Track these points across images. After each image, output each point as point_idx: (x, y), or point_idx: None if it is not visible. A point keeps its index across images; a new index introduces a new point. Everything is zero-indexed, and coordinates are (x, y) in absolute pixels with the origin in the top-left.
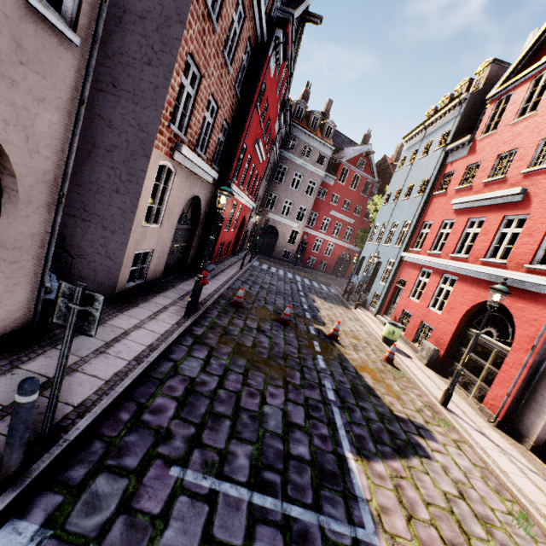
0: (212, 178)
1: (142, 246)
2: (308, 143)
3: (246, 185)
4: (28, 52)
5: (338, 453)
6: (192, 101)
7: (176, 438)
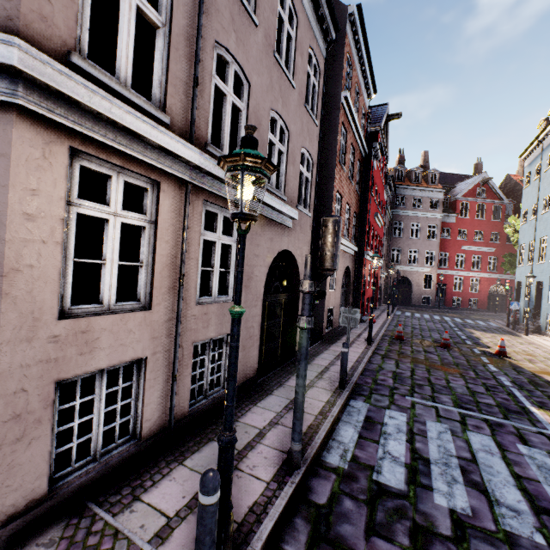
0: (353, 252)
1: (329, 304)
2: (416, 196)
3: (373, 248)
4: (302, 228)
5: (519, 405)
6: (339, 212)
7: (400, 389)
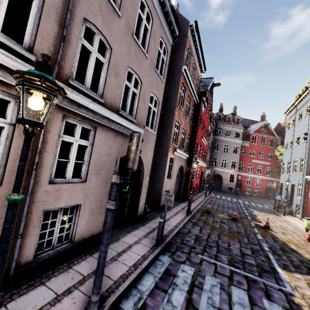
0: (186, 157)
1: (166, 187)
2: (227, 129)
3: (200, 156)
4: (148, 140)
5: (271, 266)
6: (177, 133)
7: (197, 248)
